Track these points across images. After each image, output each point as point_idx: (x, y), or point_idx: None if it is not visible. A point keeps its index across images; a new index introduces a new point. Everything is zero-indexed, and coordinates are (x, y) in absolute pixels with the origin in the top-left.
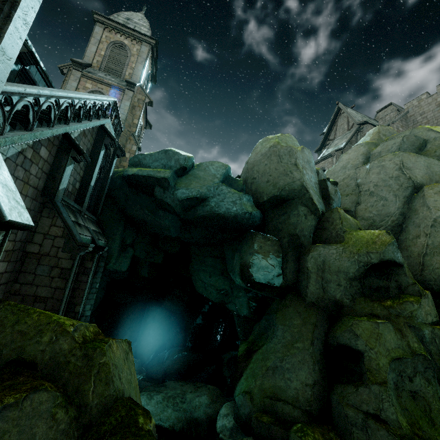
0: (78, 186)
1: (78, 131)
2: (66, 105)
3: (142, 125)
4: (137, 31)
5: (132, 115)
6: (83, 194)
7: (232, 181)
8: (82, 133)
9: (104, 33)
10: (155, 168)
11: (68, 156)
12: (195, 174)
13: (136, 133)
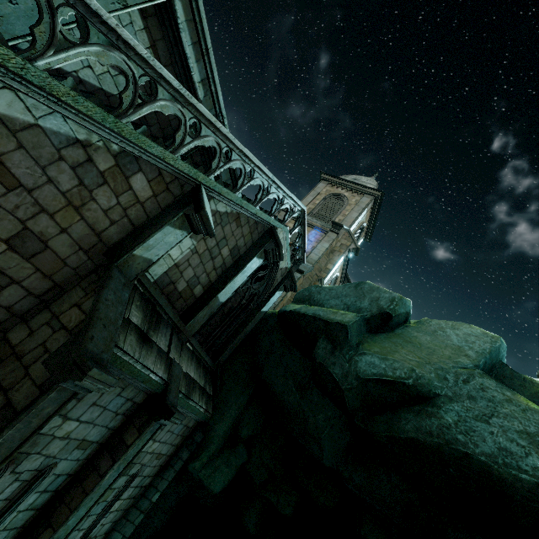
0: (198, 292)
1: (226, 206)
2: (213, 146)
3: (338, 277)
4: (362, 185)
5: (327, 259)
6: (199, 306)
7: (513, 378)
8: (235, 216)
9: (326, 187)
10: (331, 307)
11: (180, 211)
12: (409, 336)
13: (326, 280)
